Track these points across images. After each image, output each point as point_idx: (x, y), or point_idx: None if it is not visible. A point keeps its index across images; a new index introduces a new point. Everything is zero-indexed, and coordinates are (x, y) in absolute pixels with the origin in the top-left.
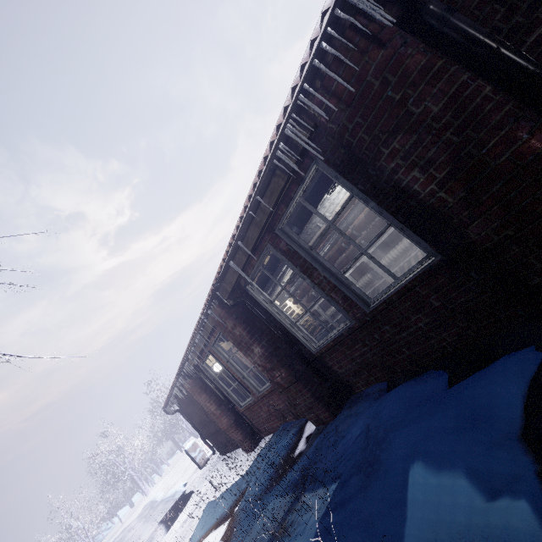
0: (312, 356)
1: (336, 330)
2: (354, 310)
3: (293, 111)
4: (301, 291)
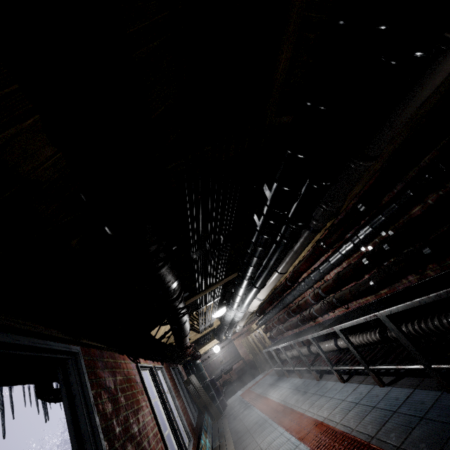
0: None
1: None
2: None
3: None
4: (265, 327)
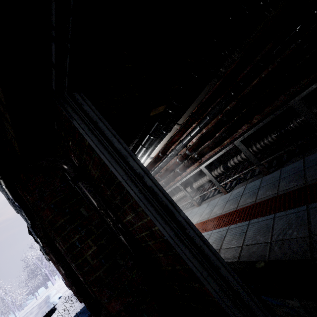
0: None
1: None
2: None
3: (8, 191)
4: None
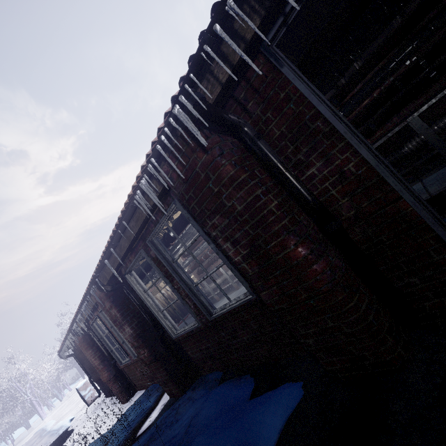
0: (172, 340)
1: (190, 325)
2: (201, 315)
3: (146, 172)
4: (193, 265)
